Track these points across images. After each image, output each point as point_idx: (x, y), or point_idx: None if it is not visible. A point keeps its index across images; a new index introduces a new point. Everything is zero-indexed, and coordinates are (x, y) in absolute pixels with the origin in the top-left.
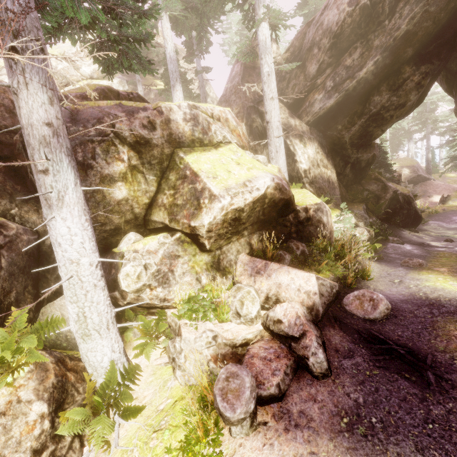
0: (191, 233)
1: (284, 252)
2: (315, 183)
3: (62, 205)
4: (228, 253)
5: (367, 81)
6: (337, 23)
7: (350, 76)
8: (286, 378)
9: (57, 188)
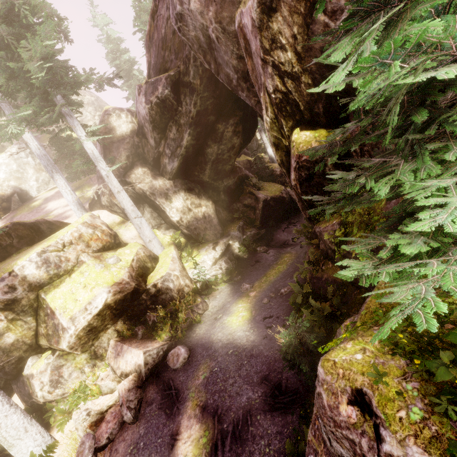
0: (63, 351)
1: (139, 328)
2: (190, 227)
3: None
4: (100, 344)
5: (193, 144)
6: (147, 115)
7: (178, 145)
8: (114, 431)
9: None
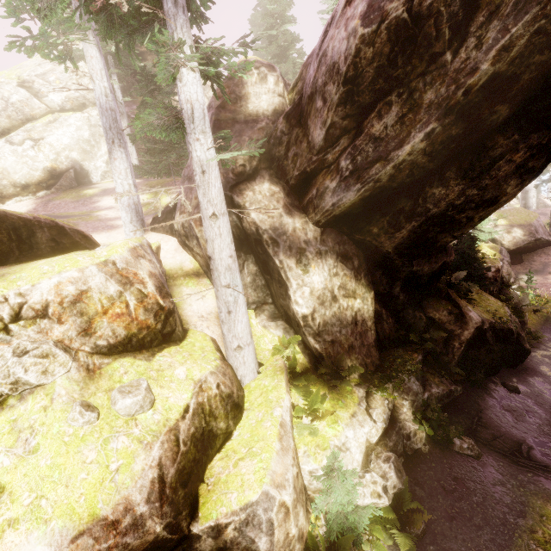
0: None
1: None
2: (324, 335)
3: None
4: None
5: (416, 165)
6: (347, 57)
7: (382, 155)
8: None
9: None
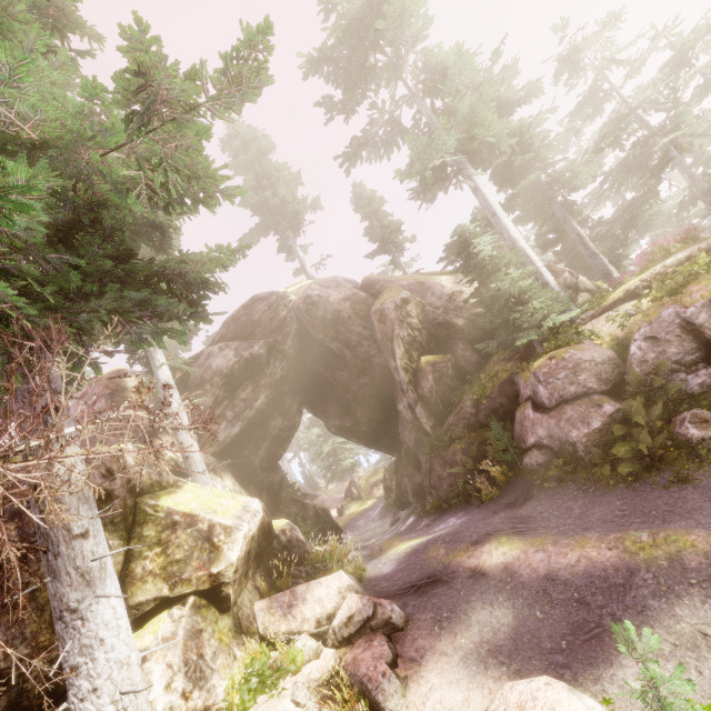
0: (212, 586)
1: (294, 579)
2: None
3: (105, 575)
4: (243, 607)
5: (263, 410)
6: (227, 368)
7: (249, 406)
8: (390, 643)
9: (98, 553)
